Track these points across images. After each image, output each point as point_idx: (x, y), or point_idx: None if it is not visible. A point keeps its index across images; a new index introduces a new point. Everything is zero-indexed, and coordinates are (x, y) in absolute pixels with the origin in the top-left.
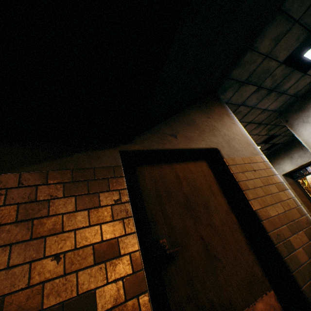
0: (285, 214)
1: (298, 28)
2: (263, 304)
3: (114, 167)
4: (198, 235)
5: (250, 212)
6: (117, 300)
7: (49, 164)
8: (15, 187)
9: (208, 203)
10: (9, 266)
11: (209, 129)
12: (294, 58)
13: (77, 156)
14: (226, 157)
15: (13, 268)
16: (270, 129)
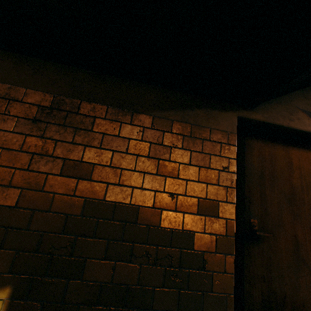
0: None
1: None
2: None
3: (229, 134)
4: (292, 233)
5: None
6: (209, 248)
7: (174, 114)
8: (149, 127)
9: None
10: (142, 187)
11: None
12: None
13: (197, 111)
14: None
15: (145, 190)
16: None
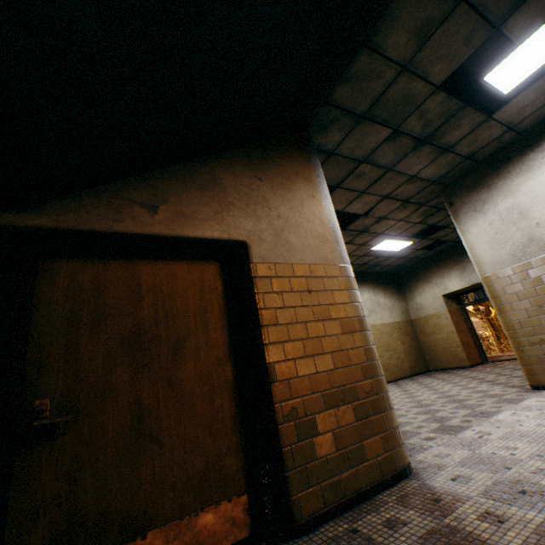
0: (331, 374)
1: (468, 16)
2: (214, 515)
3: None
4: (133, 397)
5: (262, 365)
6: None
7: None
8: None
9: (184, 342)
10: None
11: (246, 202)
12: (476, 80)
13: None
14: (258, 261)
15: None
16: (428, 215)
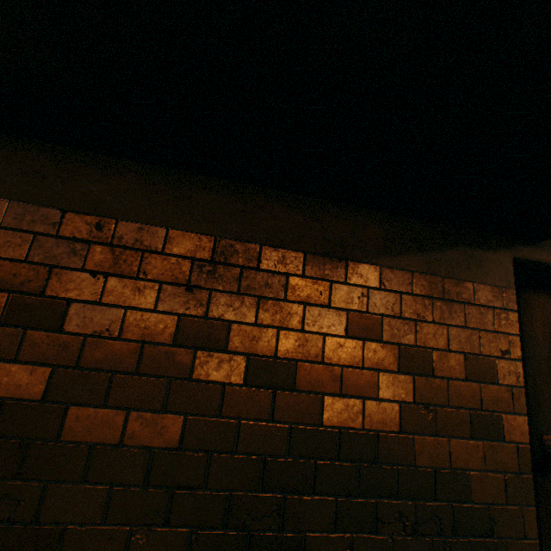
0: None
1: None
2: None
3: (504, 290)
4: None
5: None
6: (495, 498)
7: (413, 260)
8: (376, 288)
9: None
10: (379, 397)
11: None
12: None
13: (449, 253)
14: None
15: (383, 402)
16: None
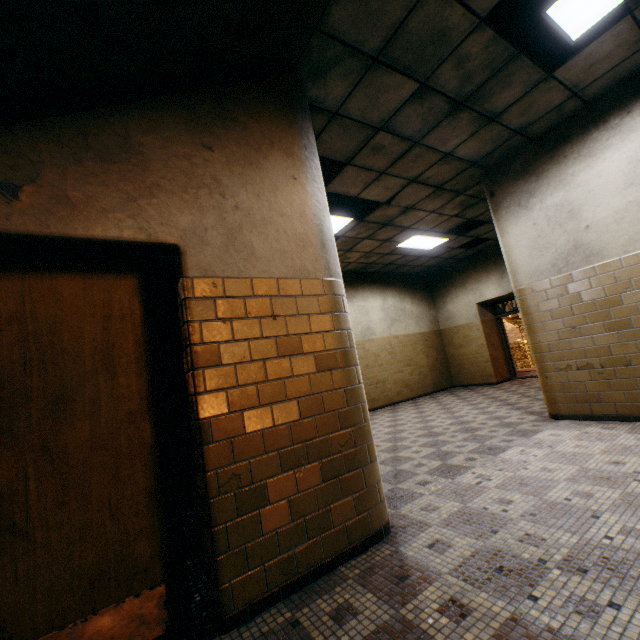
0: (294, 426)
1: None
2: (114, 617)
3: None
4: None
5: (195, 420)
6: None
7: None
8: None
9: (73, 394)
10: None
11: (184, 184)
12: (539, 15)
13: None
14: (196, 275)
15: None
16: (467, 206)
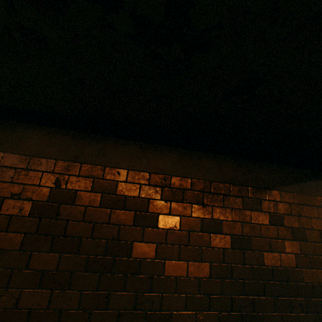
0: None
1: None
2: None
3: None
4: None
5: None
6: None
7: (293, 187)
8: (279, 201)
9: None
10: (286, 252)
11: None
12: None
13: (308, 183)
14: None
15: (287, 254)
16: None
